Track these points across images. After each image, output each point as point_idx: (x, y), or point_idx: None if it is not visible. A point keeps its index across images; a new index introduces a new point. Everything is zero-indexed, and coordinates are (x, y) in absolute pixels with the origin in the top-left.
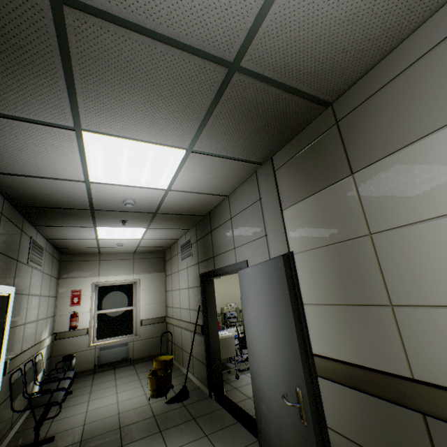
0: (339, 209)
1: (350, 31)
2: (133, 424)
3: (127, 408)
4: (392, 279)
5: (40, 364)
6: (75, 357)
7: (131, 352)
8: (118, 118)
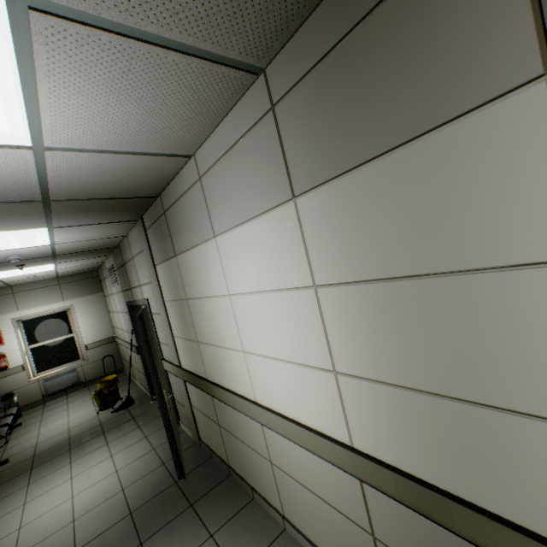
0: (176, 277)
1: (127, 181)
2: (81, 434)
3: (77, 424)
4: (196, 327)
5: None
6: (16, 394)
7: (83, 376)
8: None
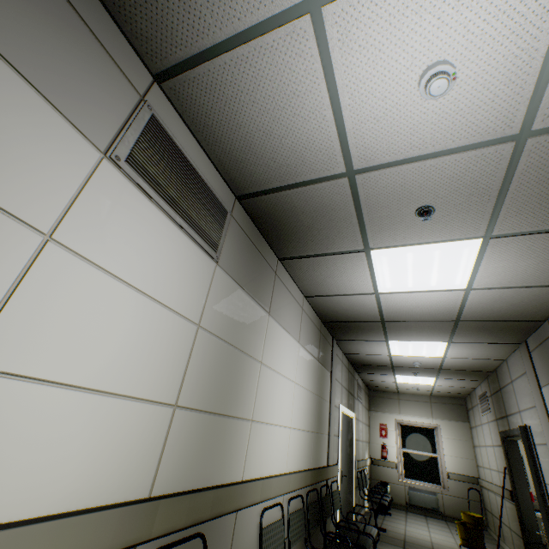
0: None
1: (517, 306)
2: None
3: (438, 543)
4: None
5: (366, 477)
6: (389, 485)
7: (440, 505)
8: (404, 337)
